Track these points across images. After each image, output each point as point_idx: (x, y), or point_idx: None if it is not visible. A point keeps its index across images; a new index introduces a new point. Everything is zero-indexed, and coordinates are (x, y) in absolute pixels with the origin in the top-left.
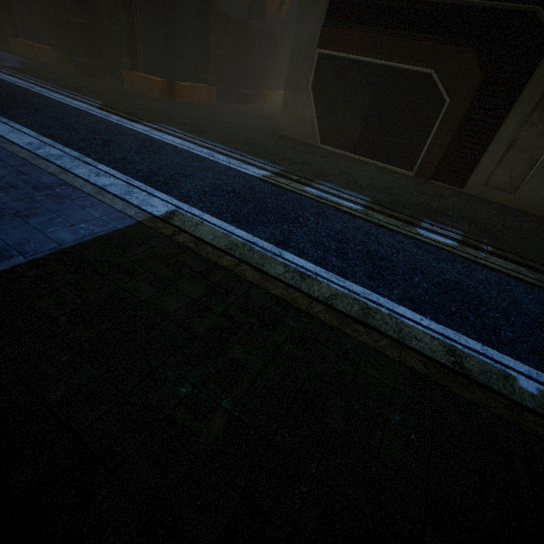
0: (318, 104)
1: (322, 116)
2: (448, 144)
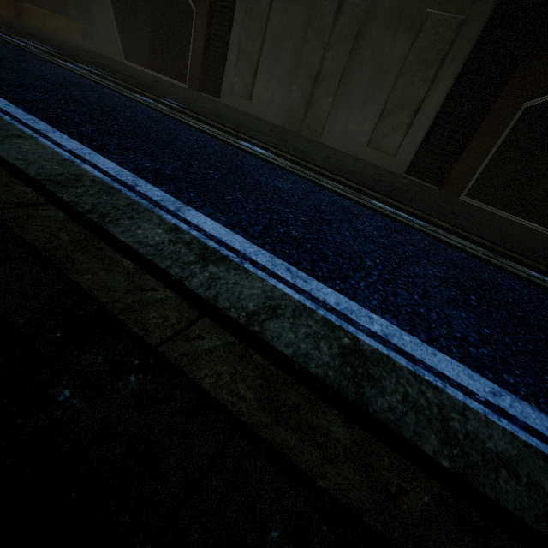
0: (118, 19)
1: (122, 32)
2: (203, 54)
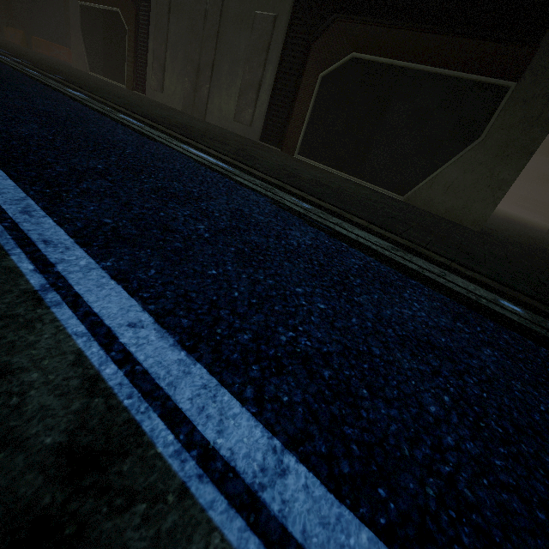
0: (85, 41)
1: (88, 50)
2: (133, 61)
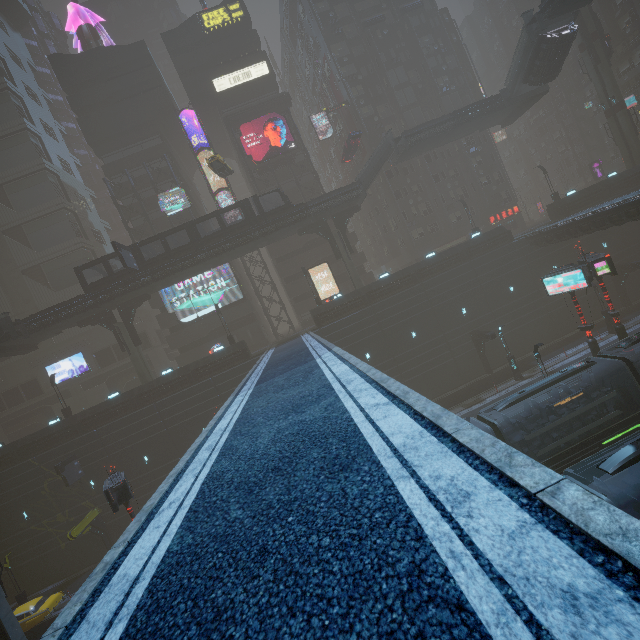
0: None
1: None
2: None
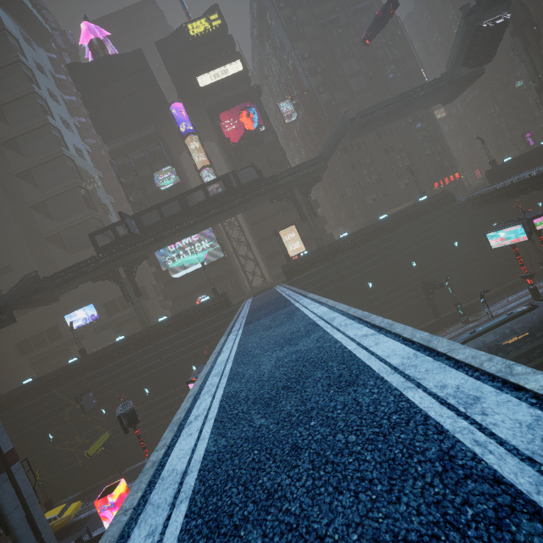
0: None
1: None
2: None
